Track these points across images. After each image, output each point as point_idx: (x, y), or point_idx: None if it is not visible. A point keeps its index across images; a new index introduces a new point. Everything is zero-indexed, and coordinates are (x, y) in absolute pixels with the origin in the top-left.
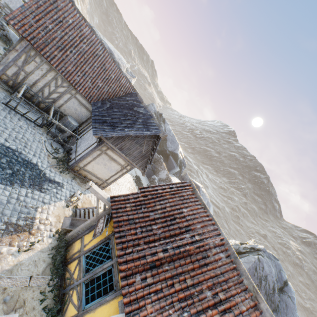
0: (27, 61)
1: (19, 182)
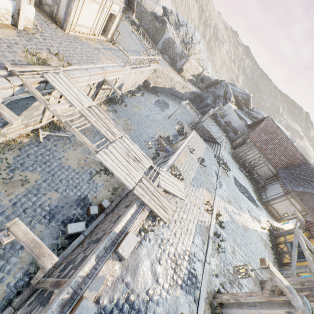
0: (249, 150)
1: (252, 202)
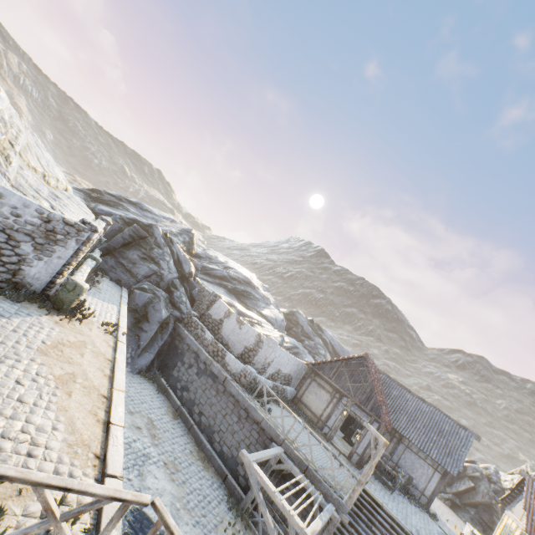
0: None
1: None
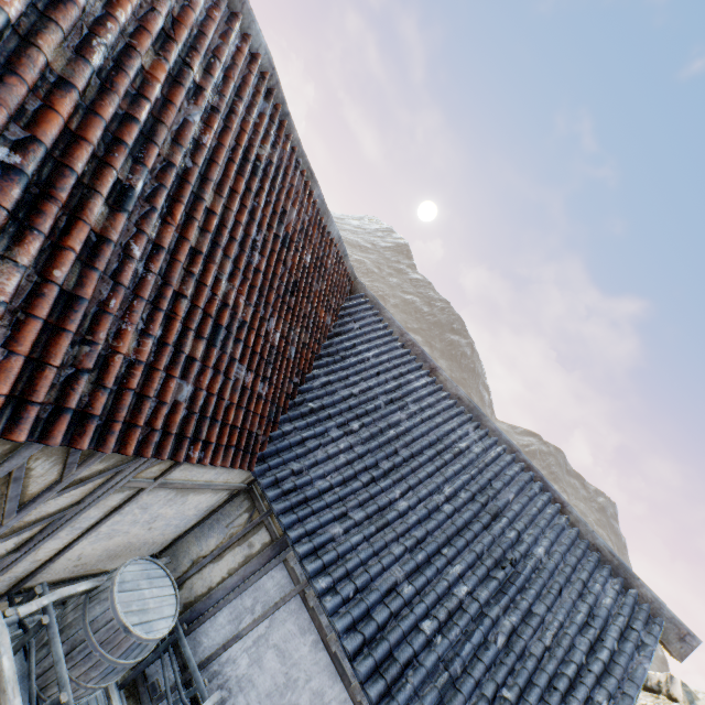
0: None
1: None
